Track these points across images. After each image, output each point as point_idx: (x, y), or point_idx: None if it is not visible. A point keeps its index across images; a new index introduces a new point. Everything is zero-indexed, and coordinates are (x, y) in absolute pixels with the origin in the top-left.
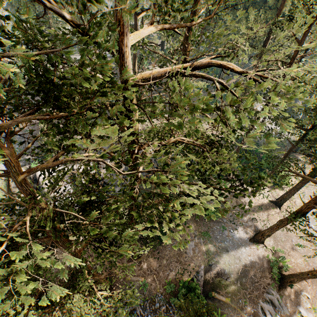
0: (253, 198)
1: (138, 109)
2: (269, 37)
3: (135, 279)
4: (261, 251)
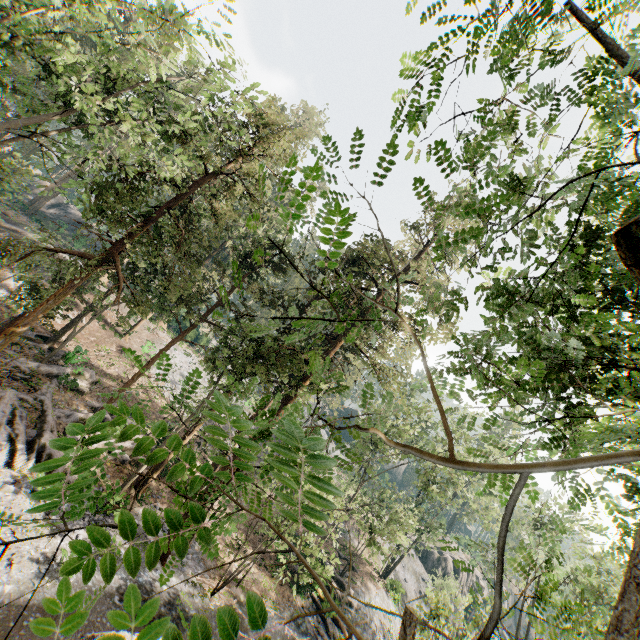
0: None
1: None
2: None
3: None
4: None
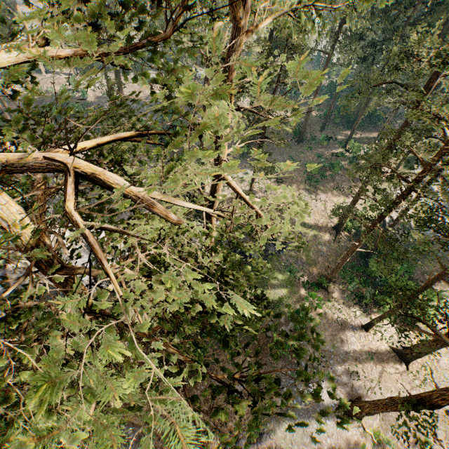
0: (362, 337)
1: (105, 190)
2: (435, 74)
3: (139, 422)
4: (354, 433)
